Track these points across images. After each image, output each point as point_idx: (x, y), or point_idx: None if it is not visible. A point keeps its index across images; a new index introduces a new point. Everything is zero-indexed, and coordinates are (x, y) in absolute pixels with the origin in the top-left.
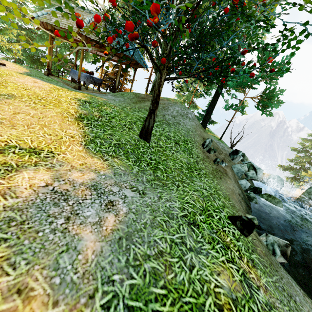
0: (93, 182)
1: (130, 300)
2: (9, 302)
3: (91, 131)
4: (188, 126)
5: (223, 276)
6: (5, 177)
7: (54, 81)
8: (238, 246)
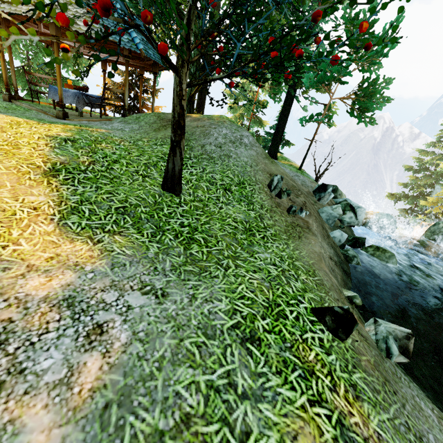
0: (69, 291)
1: None
2: None
3: (73, 192)
4: (245, 158)
5: (303, 440)
6: None
7: (20, 109)
8: (330, 365)
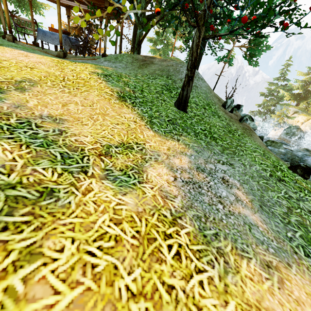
0: (194, 165)
1: (310, 246)
2: (273, 275)
3: (142, 111)
4: (204, 88)
5: None
6: (145, 181)
7: (30, 49)
8: None
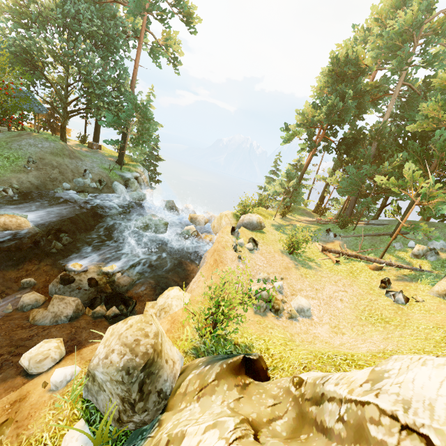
0: None
1: None
2: None
3: None
4: (31, 151)
5: None
6: None
7: None
8: None
